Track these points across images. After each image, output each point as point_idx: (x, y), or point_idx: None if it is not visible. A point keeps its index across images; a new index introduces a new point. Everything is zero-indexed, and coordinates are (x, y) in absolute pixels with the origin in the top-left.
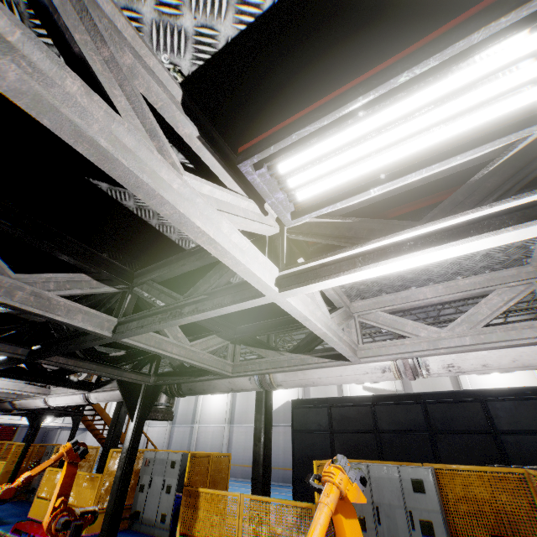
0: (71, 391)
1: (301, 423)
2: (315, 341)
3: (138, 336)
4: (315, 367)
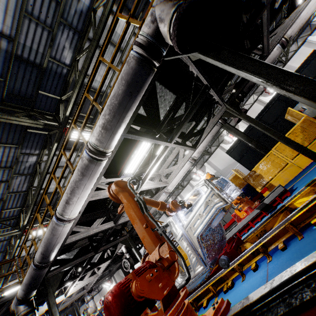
0: (181, 165)
1: (238, 155)
2: (294, 4)
3: (264, 13)
4: (305, 6)
